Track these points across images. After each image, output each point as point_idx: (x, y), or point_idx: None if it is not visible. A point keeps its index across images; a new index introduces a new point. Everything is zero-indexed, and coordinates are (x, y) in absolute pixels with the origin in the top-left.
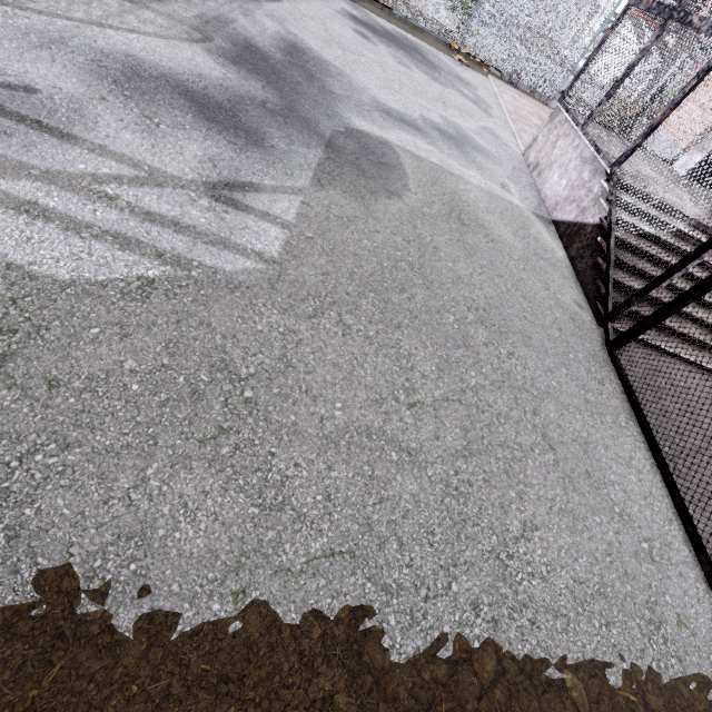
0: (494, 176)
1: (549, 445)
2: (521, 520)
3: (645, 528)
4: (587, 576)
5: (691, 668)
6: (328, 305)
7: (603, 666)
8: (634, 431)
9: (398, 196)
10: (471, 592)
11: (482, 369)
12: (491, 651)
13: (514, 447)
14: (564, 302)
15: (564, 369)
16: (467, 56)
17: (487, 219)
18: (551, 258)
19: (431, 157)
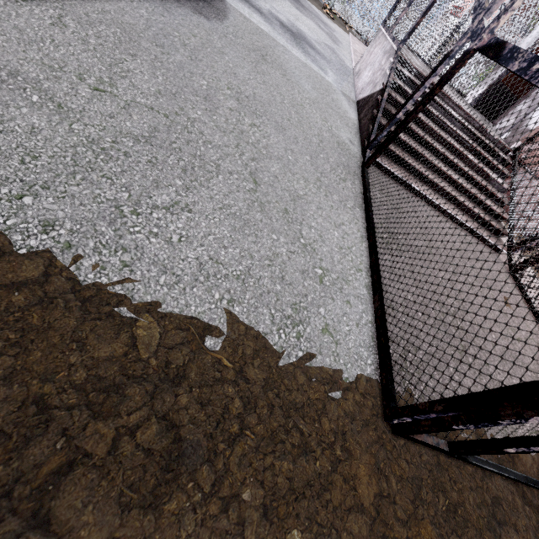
0: (317, 62)
1: (253, 180)
2: (174, 198)
3: (327, 263)
4: (231, 262)
5: (320, 365)
6: (52, 6)
7: (203, 329)
8: (358, 214)
9: (207, 18)
10: (50, 212)
11: (213, 116)
12: (40, 263)
13: (209, 163)
14: (337, 133)
15: (308, 157)
16: (336, 16)
17: (292, 71)
18: (341, 113)
19: (261, 25)
